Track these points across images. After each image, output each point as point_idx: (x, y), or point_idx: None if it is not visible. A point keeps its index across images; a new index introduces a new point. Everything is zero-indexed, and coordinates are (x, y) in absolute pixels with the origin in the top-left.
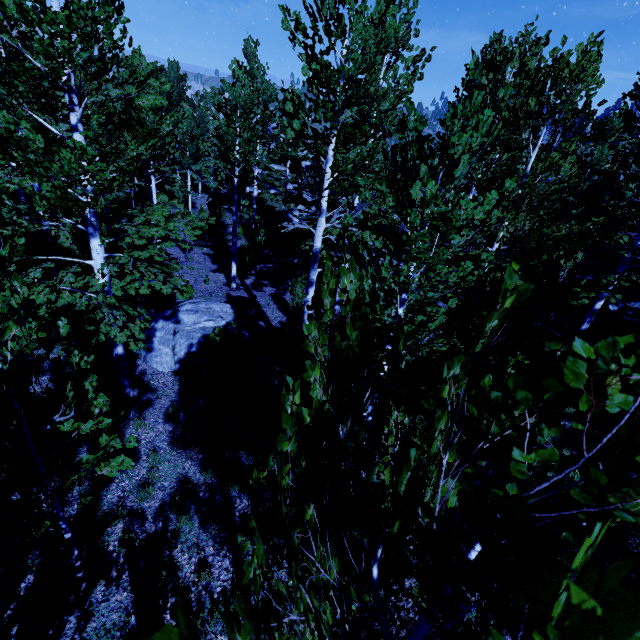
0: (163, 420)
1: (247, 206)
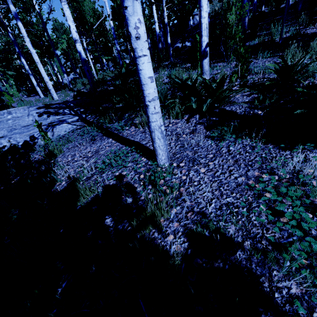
0: None
1: None
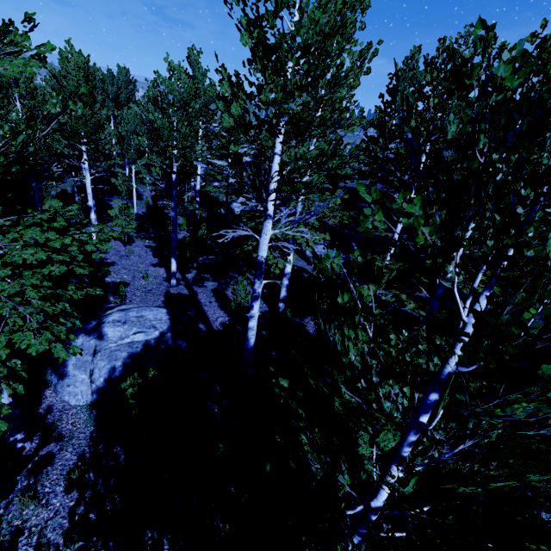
0: (63, 488)
1: (192, 197)
